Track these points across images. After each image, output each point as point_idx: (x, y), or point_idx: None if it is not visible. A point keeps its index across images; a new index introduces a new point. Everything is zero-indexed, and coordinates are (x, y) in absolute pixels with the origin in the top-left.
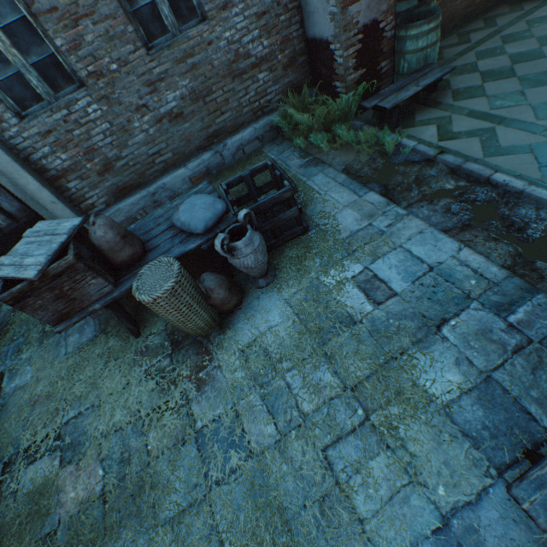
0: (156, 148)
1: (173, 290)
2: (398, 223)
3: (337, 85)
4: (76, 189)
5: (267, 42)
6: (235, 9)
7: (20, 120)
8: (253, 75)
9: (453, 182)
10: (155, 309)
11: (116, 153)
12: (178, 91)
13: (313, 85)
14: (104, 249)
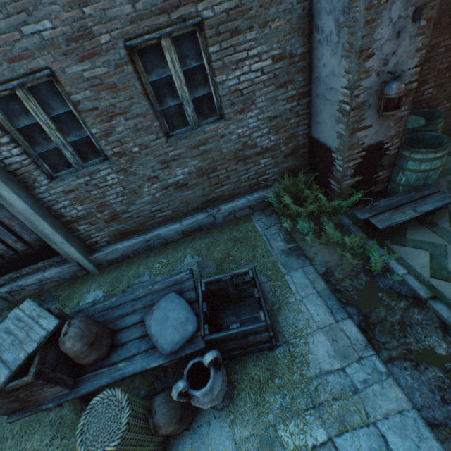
0: (159, 206)
1: (114, 450)
2: (375, 383)
3: (332, 182)
4: (85, 230)
5: (274, 137)
6: (250, 113)
7: (51, 181)
8: (256, 160)
9: (445, 345)
10: None
11: (124, 208)
12: (186, 168)
13: (309, 169)
14: (70, 355)
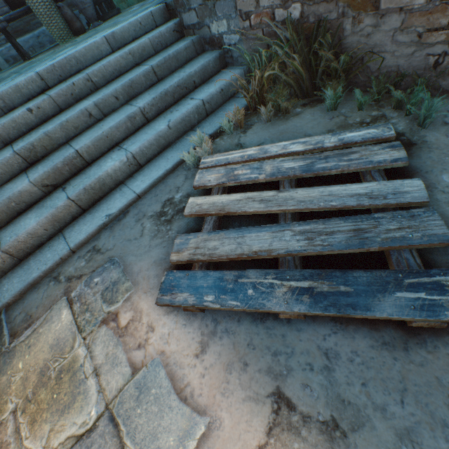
0: None
1: None
2: None
3: None
4: None
5: None
6: None
7: None
8: None
9: None
10: (32, 0)
11: None
12: None
13: None
14: None
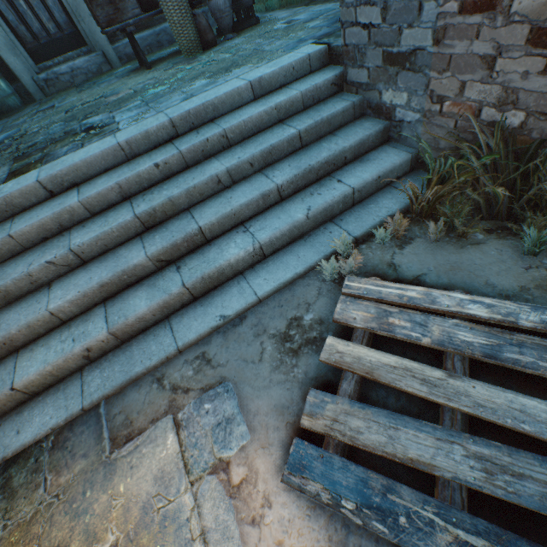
0: None
1: None
2: (310, 9)
3: None
4: None
5: None
6: None
7: None
8: None
9: None
10: (168, 7)
11: None
12: None
13: None
14: None
